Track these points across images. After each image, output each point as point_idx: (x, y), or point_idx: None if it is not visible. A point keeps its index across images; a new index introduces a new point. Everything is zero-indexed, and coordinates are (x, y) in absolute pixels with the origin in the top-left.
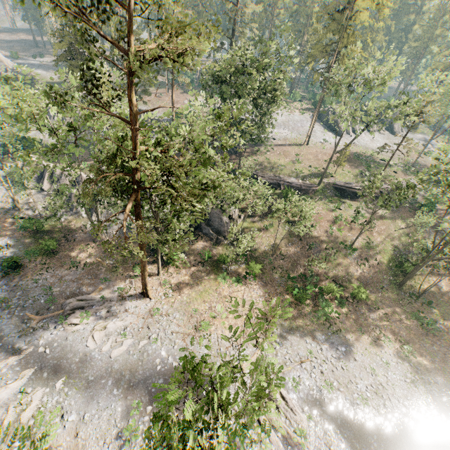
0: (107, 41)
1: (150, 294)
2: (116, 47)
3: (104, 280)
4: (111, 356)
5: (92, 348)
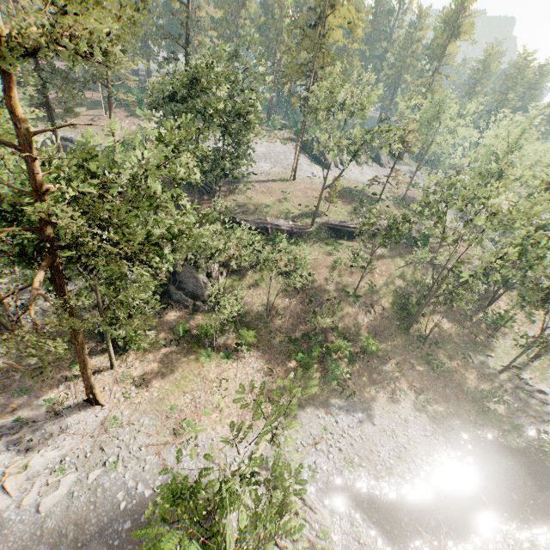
0: None
1: (100, 400)
2: None
3: (20, 393)
4: (40, 510)
5: (4, 506)
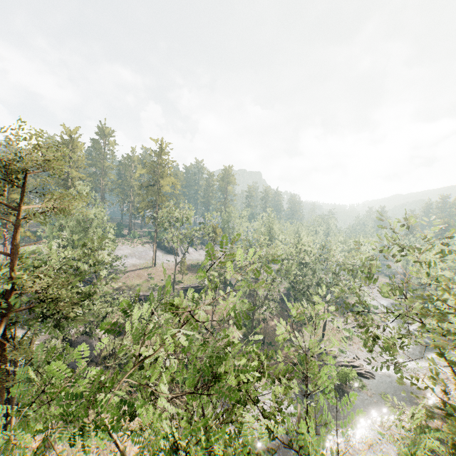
0: (4, 204)
1: None
2: (10, 207)
3: None
4: None
5: None
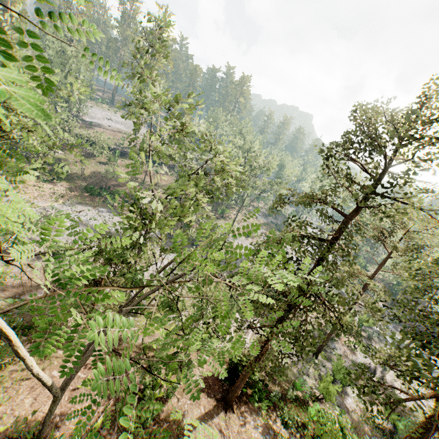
0: None
1: None
2: None
3: None
4: None
5: None
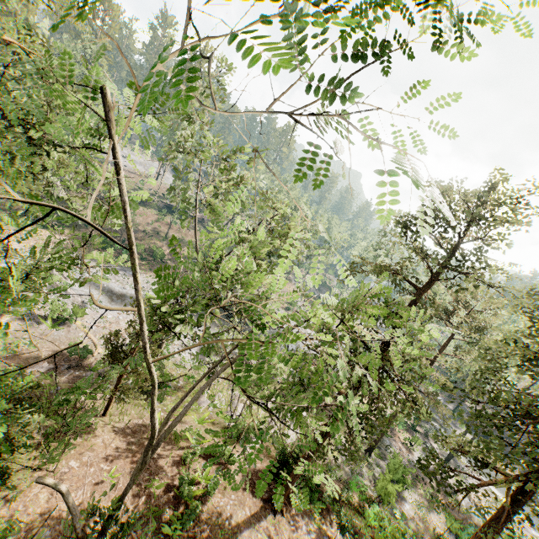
0: None
1: None
2: None
3: None
4: None
5: None
